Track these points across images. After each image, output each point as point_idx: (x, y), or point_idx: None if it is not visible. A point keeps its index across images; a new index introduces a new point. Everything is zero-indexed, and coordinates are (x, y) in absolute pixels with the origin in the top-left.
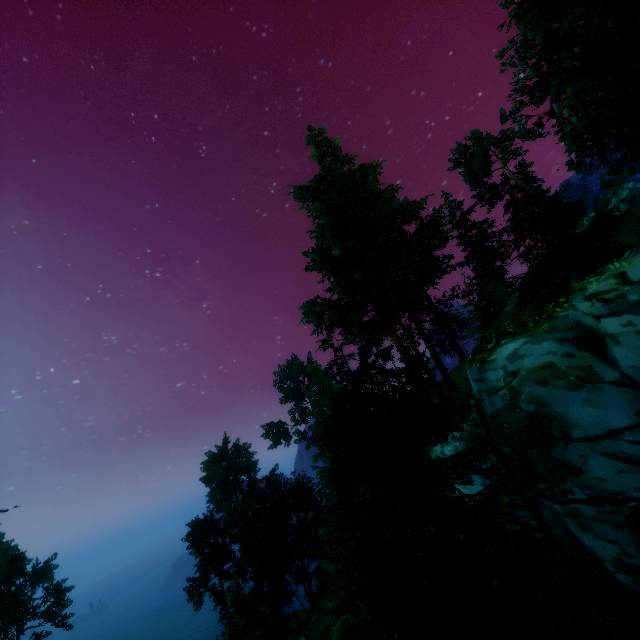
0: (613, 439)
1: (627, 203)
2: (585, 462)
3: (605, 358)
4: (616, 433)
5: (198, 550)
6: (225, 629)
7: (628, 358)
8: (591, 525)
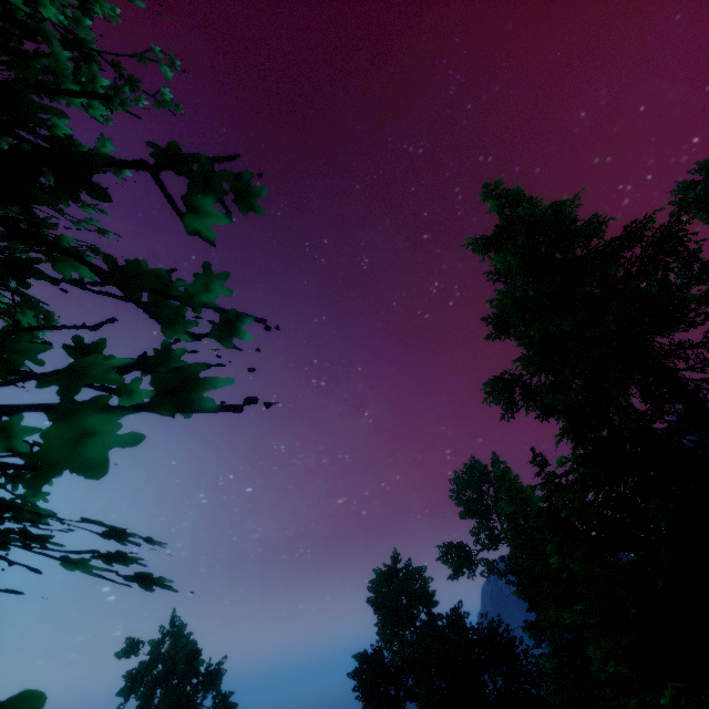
0: None
1: None
2: None
3: None
4: None
5: (366, 697)
6: None
7: None
8: None
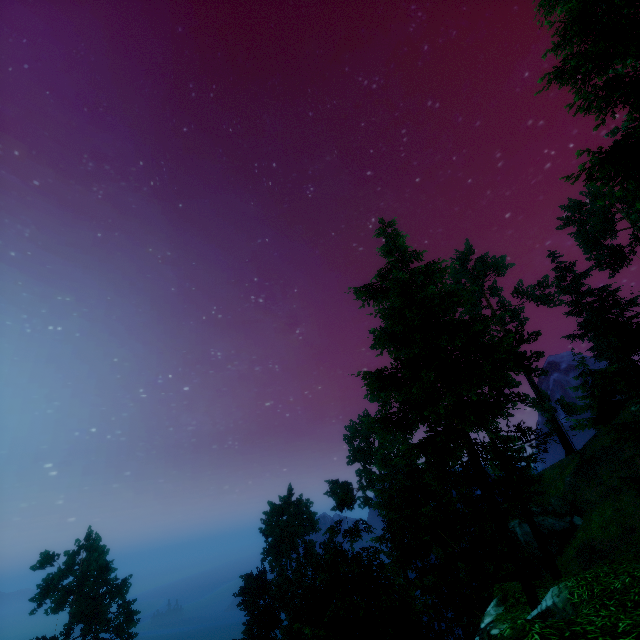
0: None
1: None
2: None
3: None
4: None
5: (248, 607)
6: None
7: None
8: None
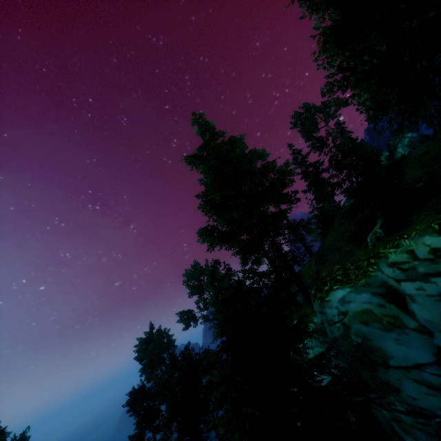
0: (419, 370)
1: (408, 147)
2: (401, 384)
3: (407, 311)
4: (420, 366)
5: (135, 412)
6: None
7: (423, 313)
8: (410, 430)
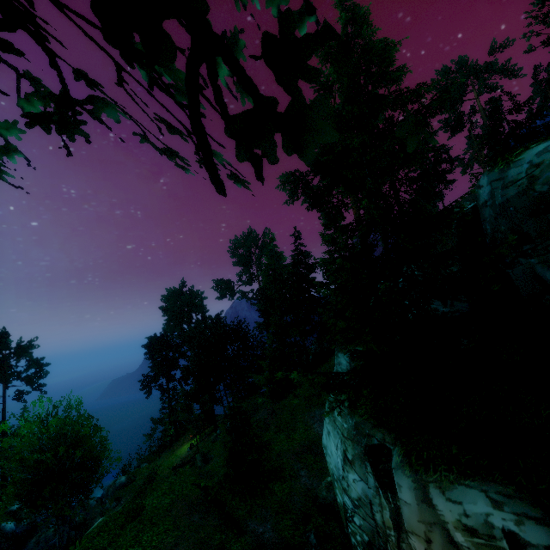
0: None
1: None
2: None
3: None
4: None
5: (152, 358)
6: (164, 415)
7: None
8: None
